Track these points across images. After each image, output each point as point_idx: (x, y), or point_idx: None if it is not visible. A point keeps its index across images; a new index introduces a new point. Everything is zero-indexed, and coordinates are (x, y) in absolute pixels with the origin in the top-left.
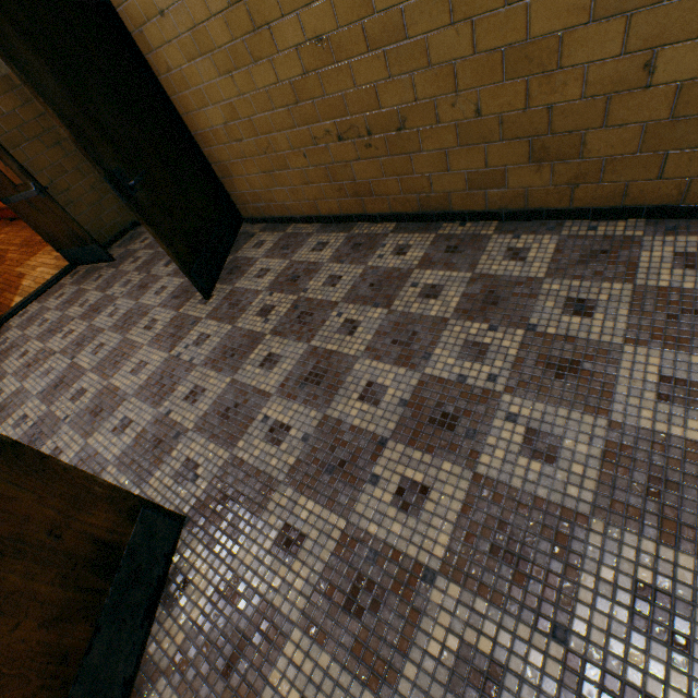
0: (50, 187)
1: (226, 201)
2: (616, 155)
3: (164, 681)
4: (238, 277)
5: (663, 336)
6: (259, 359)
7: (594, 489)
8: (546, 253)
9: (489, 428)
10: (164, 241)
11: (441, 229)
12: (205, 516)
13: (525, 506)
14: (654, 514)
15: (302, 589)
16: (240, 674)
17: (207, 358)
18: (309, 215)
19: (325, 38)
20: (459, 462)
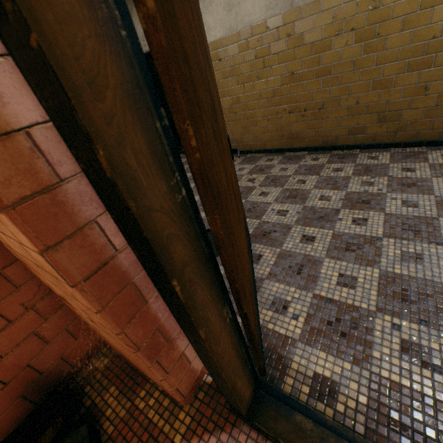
0: None
1: None
2: (413, 120)
3: (267, 281)
4: None
5: None
6: (257, 194)
7: (436, 212)
8: (386, 157)
9: (385, 202)
10: None
11: (332, 153)
12: (258, 238)
13: (410, 218)
14: None
15: (322, 250)
16: (305, 273)
17: None
18: (260, 149)
19: (296, 73)
20: (376, 211)
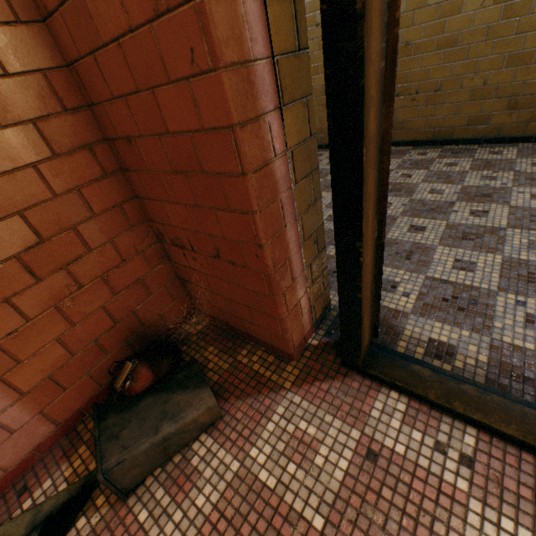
0: None
1: None
2: None
3: None
4: None
5: None
6: None
7: None
8: (513, 152)
9: (509, 196)
10: None
11: (443, 148)
12: None
13: None
14: None
15: (434, 238)
16: (415, 259)
17: None
18: None
19: (411, 43)
20: (499, 204)
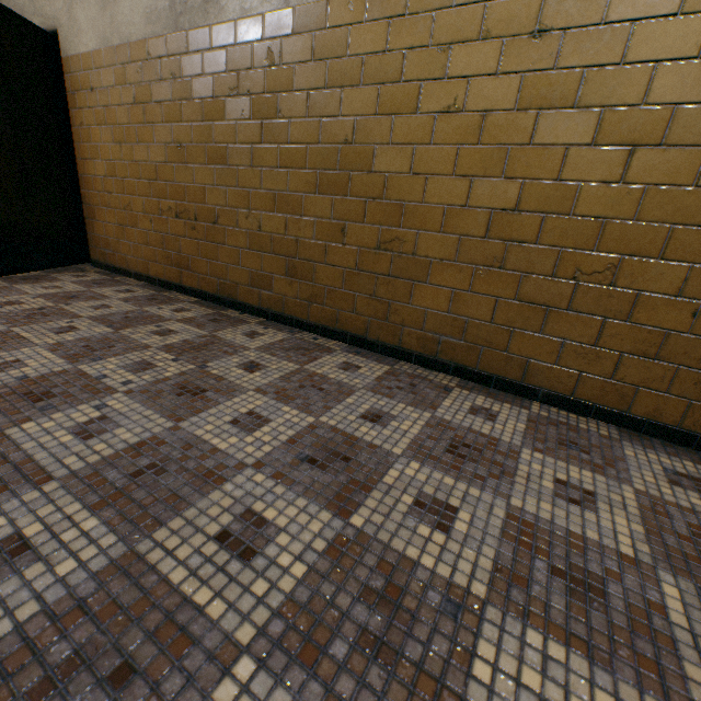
0: None
1: (80, 236)
2: (332, 286)
3: None
4: (27, 283)
5: (284, 393)
6: None
7: (94, 463)
8: (273, 340)
9: (72, 409)
10: None
11: (225, 311)
12: None
13: (6, 462)
14: (118, 488)
15: None
16: None
17: None
18: (142, 273)
19: (184, 146)
20: (1, 423)
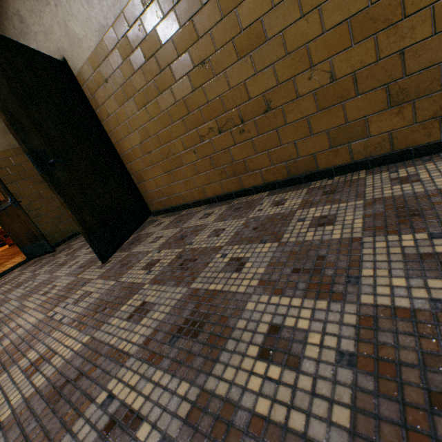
0: (28, 205)
1: (139, 199)
2: None
3: None
4: (136, 245)
5: None
6: (129, 310)
7: None
8: (441, 171)
9: None
10: (70, 208)
11: (311, 185)
12: None
13: None
14: None
15: None
16: None
17: (78, 315)
18: (198, 199)
19: (207, 61)
20: None
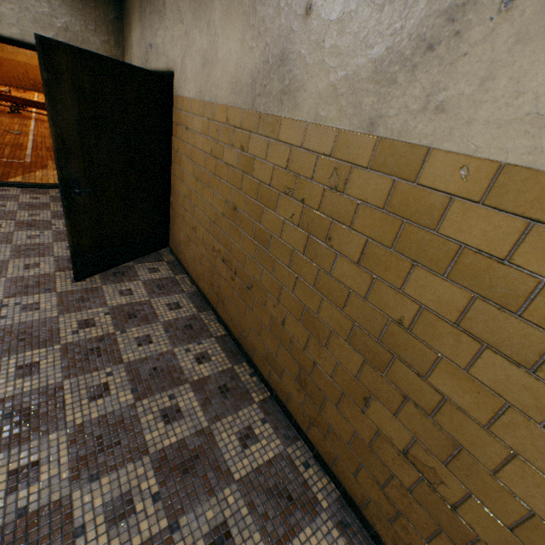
0: None
1: (164, 229)
2: (338, 432)
3: None
4: (113, 281)
5: None
6: (28, 359)
7: None
8: (262, 457)
9: None
10: (72, 231)
11: (239, 364)
12: None
13: None
14: None
15: None
16: None
17: (11, 325)
18: (195, 278)
19: (238, 210)
20: None
